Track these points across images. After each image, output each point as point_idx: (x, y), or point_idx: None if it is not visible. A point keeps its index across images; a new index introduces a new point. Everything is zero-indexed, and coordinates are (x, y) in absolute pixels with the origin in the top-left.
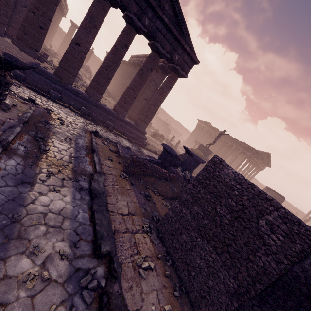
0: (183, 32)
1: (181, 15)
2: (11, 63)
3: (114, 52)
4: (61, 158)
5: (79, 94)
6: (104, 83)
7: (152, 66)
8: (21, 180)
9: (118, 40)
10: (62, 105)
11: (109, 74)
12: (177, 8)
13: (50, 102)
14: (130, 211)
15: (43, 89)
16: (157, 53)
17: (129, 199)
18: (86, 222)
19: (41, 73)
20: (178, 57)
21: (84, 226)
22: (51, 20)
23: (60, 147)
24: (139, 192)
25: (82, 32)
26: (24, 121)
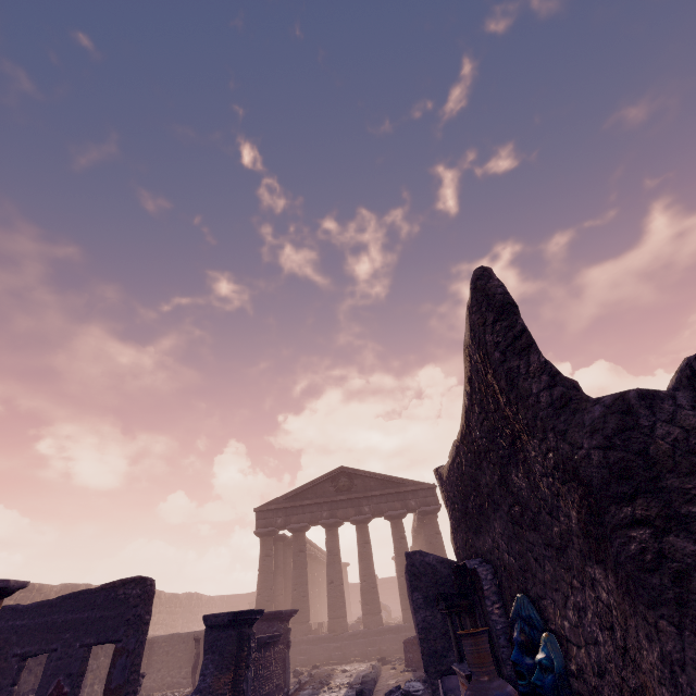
0: (398, 482)
1: (385, 477)
2: (287, 613)
3: (361, 557)
4: (340, 683)
5: (357, 634)
6: (372, 598)
7: (400, 534)
8: (312, 694)
9: (358, 545)
10: (348, 663)
11: (370, 583)
12: (379, 476)
13: (334, 666)
14: (398, 681)
15: (325, 659)
16: (394, 519)
17: (401, 678)
18: (354, 694)
19: (318, 642)
20: (413, 501)
21: (351, 695)
22: (307, 583)
23: (340, 681)
24: (421, 672)
25: (329, 569)
26: (310, 674)
